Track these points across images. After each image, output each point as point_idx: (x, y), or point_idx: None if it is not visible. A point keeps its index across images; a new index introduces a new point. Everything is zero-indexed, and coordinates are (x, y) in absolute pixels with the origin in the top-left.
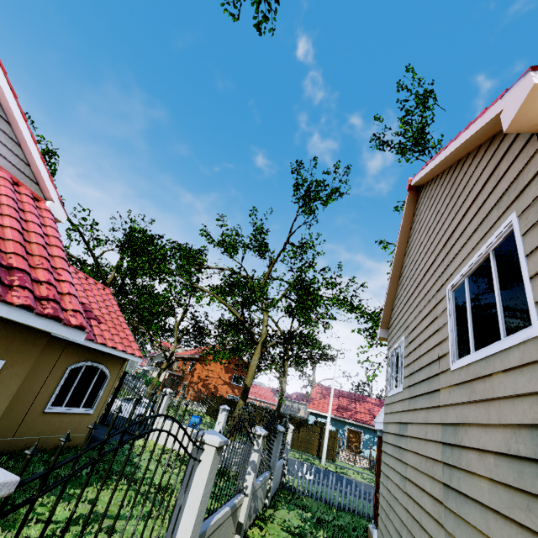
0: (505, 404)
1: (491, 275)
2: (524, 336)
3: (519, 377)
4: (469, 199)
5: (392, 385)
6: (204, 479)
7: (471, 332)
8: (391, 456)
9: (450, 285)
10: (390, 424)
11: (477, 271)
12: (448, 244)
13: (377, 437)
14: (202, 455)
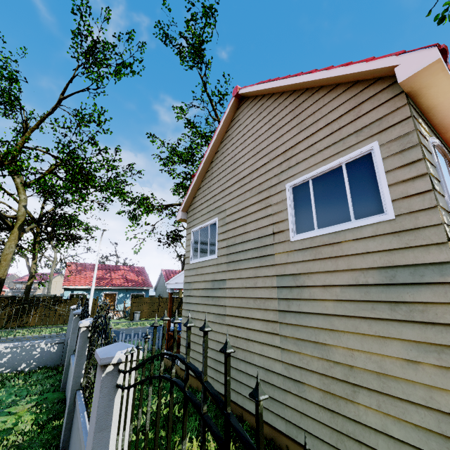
0: (355, 258)
1: (341, 180)
2: (379, 219)
3: (370, 242)
4: (321, 123)
5: (197, 255)
6: (130, 402)
7: (315, 216)
8: (199, 304)
9: (292, 183)
10: (196, 282)
11: (325, 176)
12: (289, 152)
13: (169, 294)
14: (119, 378)
